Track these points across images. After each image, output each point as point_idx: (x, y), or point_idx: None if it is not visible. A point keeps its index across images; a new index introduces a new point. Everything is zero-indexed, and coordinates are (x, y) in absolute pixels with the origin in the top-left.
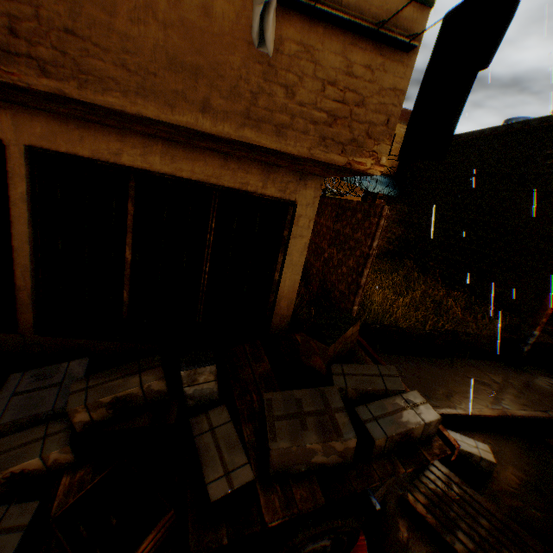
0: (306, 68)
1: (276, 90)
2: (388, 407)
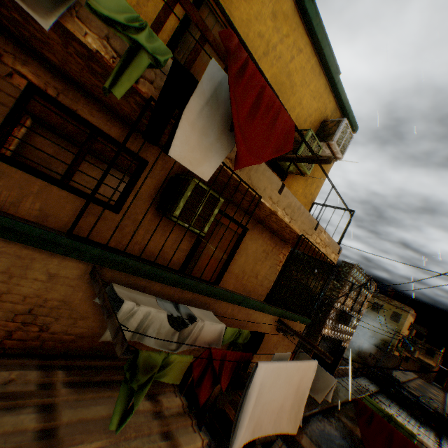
0: (281, 342)
1: (274, 349)
2: (275, 447)
